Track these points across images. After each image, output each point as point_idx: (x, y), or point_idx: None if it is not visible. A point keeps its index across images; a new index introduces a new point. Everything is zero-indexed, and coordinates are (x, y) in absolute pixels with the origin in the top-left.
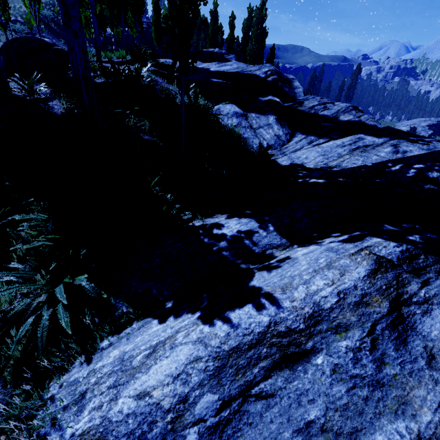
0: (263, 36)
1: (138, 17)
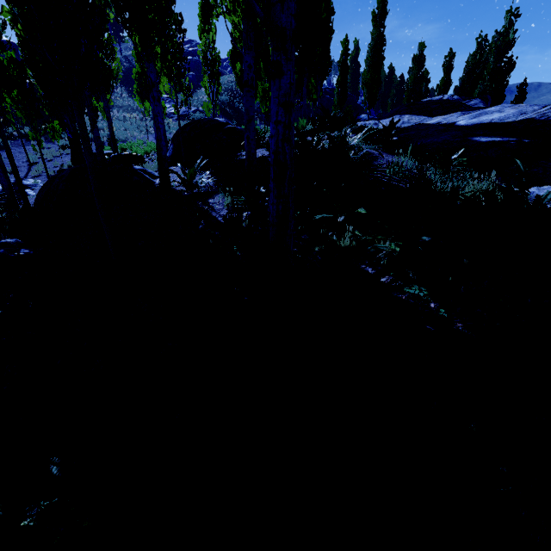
0: (506, 69)
1: (321, 80)
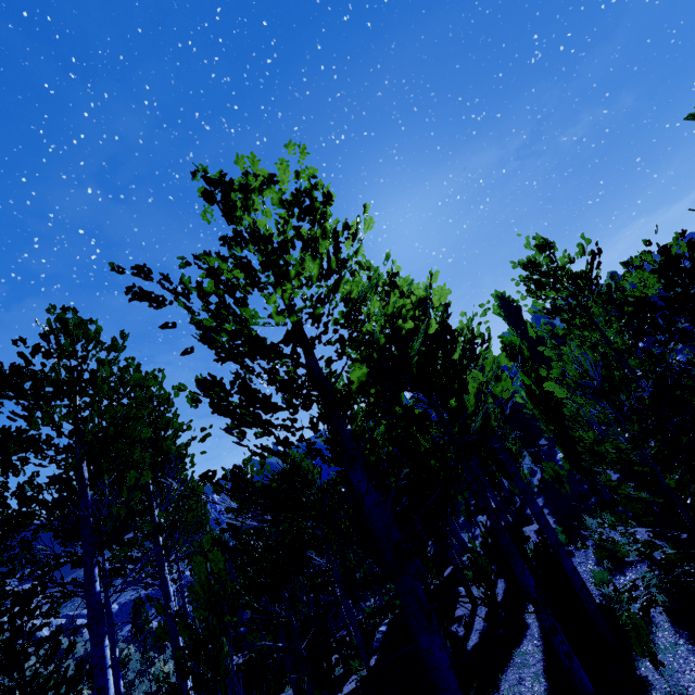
0: None
1: None
